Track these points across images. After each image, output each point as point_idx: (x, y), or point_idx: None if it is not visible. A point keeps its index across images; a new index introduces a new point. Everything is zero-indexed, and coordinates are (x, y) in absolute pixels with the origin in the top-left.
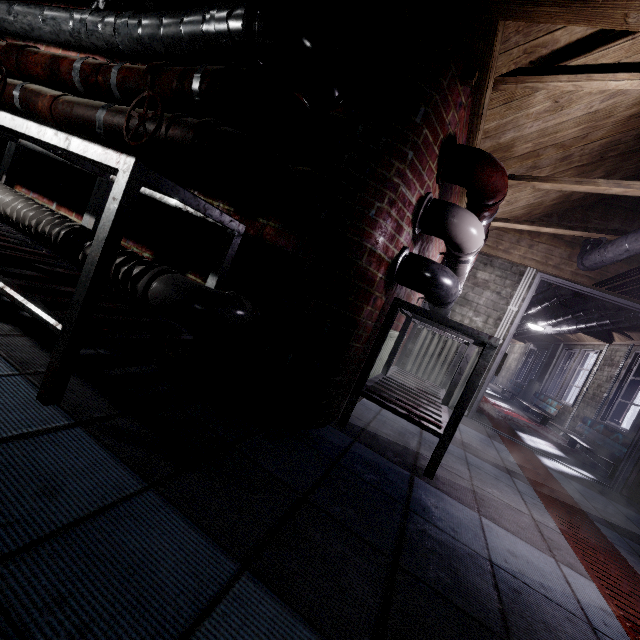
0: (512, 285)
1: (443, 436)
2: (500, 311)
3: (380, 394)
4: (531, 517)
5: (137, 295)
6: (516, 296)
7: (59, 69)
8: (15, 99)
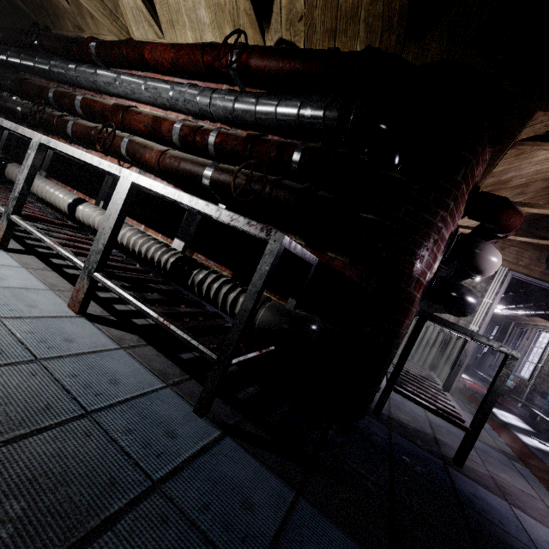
0: (486, 281)
1: (471, 431)
2: None
3: (406, 388)
4: (544, 503)
5: None
6: (490, 290)
7: (160, 127)
8: (122, 148)
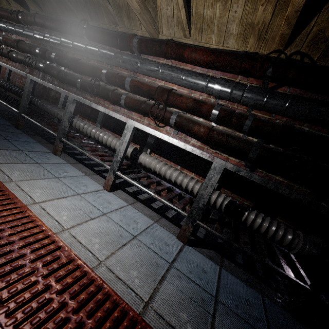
0: None
1: None
2: None
3: None
4: None
5: (297, 251)
6: None
7: (200, 109)
8: (171, 120)
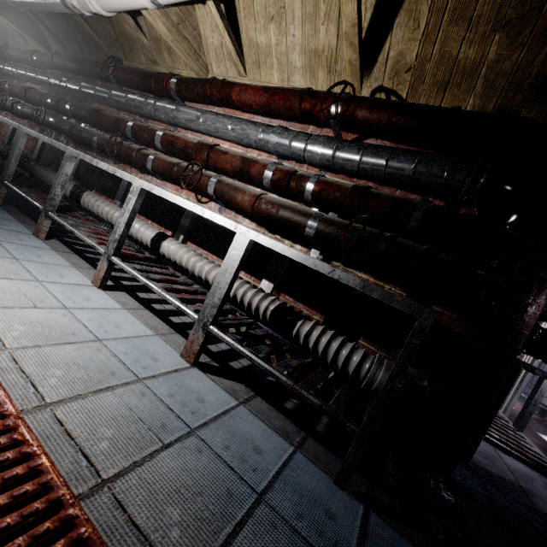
0: None
1: None
2: None
3: (494, 436)
4: None
5: (365, 380)
6: None
7: (250, 170)
8: (209, 188)
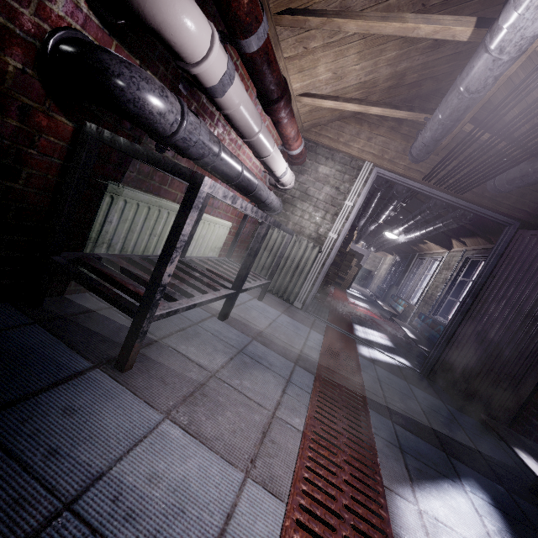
0: (350, 180)
1: (136, 315)
2: (337, 206)
3: (94, 265)
4: (271, 413)
5: None
6: (353, 191)
7: None
8: None
